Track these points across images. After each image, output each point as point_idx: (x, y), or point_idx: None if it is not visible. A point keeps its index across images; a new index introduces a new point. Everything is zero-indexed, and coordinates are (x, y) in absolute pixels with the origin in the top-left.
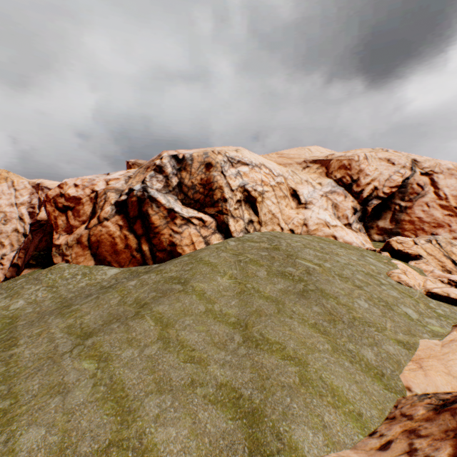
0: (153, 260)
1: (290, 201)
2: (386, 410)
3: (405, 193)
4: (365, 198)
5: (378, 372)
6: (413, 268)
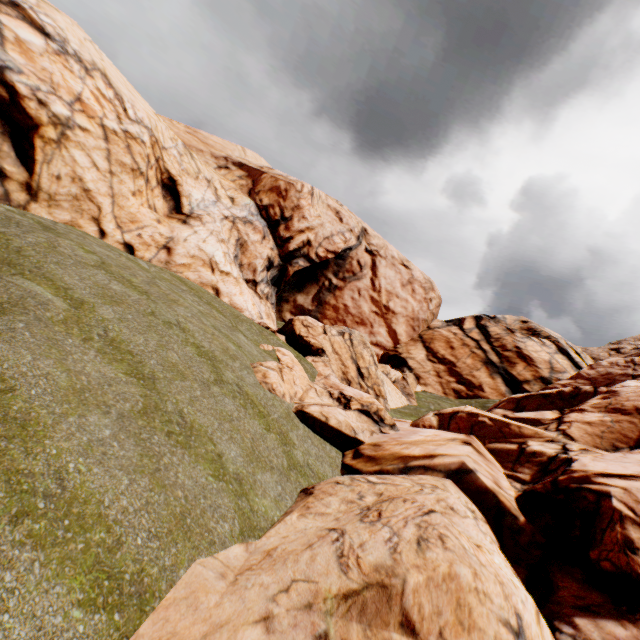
0: None
1: (154, 192)
2: None
3: (342, 268)
4: (292, 251)
5: None
6: (305, 367)
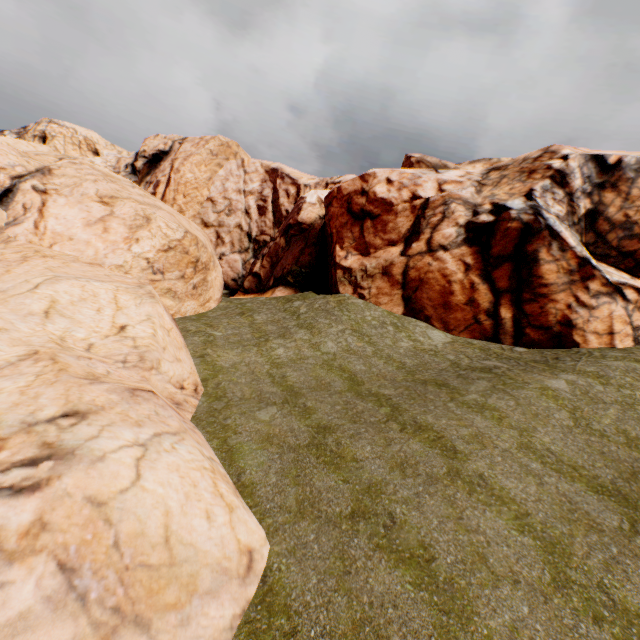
0: (514, 338)
1: None
2: None
3: None
4: None
5: None
6: None
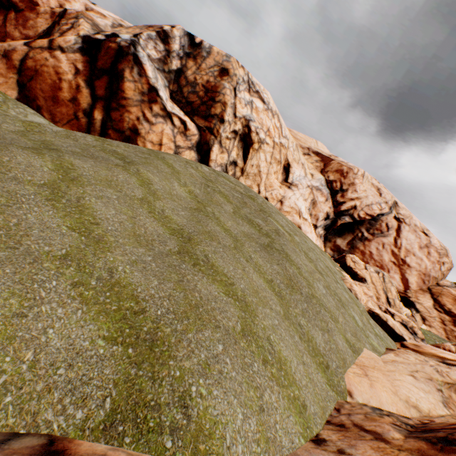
0: (101, 136)
1: (280, 171)
2: (327, 411)
3: (372, 226)
4: (342, 211)
5: (323, 362)
6: None
